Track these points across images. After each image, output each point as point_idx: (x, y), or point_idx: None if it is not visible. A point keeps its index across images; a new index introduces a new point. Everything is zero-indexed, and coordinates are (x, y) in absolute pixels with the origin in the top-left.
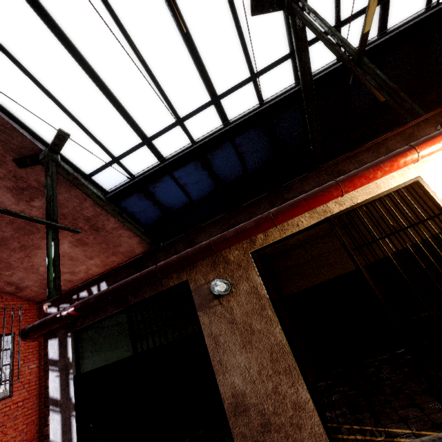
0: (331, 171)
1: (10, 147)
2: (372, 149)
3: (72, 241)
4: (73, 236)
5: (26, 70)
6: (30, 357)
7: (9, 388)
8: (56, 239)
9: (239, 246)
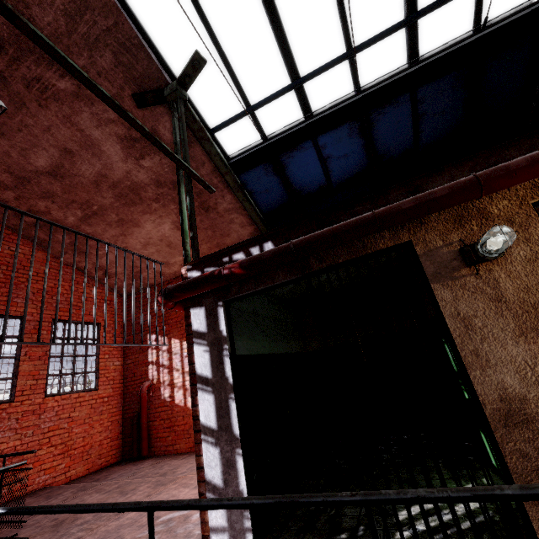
0: None
1: (131, 75)
2: None
3: (175, 221)
4: (178, 215)
5: None
6: (114, 353)
7: (95, 381)
8: (190, 193)
9: (509, 193)
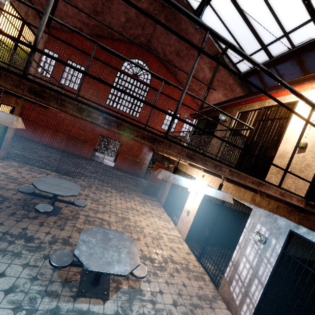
0: (278, 89)
1: (211, 51)
2: (299, 82)
3: (222, 93)
4: (223, 91)
5: (222, 21)
6: None
7: None
8: (208, 91)
9: (237, 109)
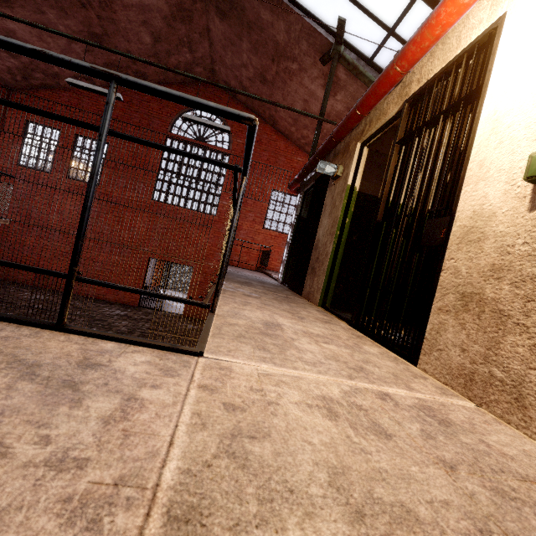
0: None
1: (316, 48)
2: None
3: None
4: None
5: None
6: None
7: None
8: (318, 129)
9: (356, 137)
